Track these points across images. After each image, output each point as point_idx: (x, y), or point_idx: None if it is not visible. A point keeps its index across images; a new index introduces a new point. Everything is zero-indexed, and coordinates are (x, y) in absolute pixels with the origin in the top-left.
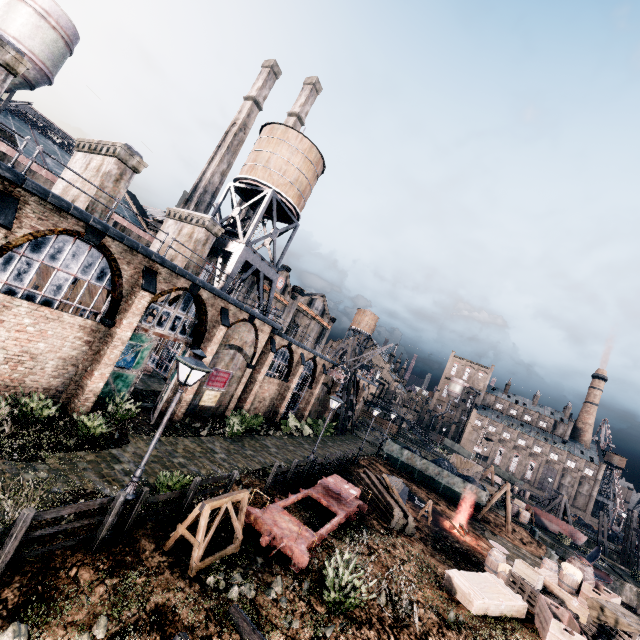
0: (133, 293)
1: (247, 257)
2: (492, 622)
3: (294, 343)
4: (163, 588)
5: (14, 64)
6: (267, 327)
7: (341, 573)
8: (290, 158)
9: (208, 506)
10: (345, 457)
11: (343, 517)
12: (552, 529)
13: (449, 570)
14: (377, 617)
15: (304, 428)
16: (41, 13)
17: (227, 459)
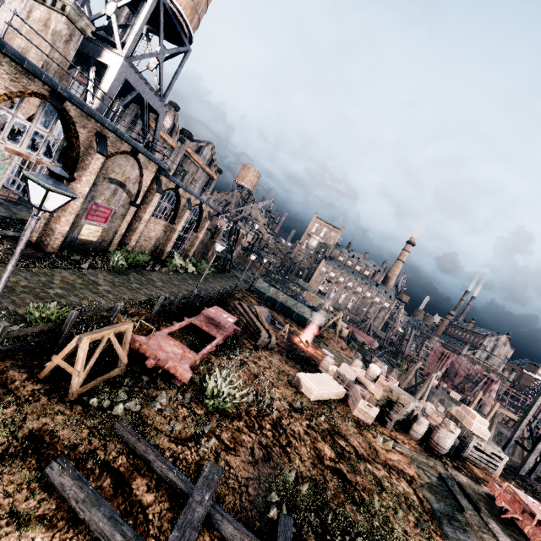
0: None
1: (127, 76)
2: (323, 404)
3: (181, 187)
4: (39, 414)
5: None
6: (153, 165)
7: (219, 385)
8: None
9: (86, 339)
10: (224, 292)
11: (221, 340)
12: (360, 340)
13: (299, 373)
14: (245, 411)
15: (188, 266)
16: None
17: (111, 291)
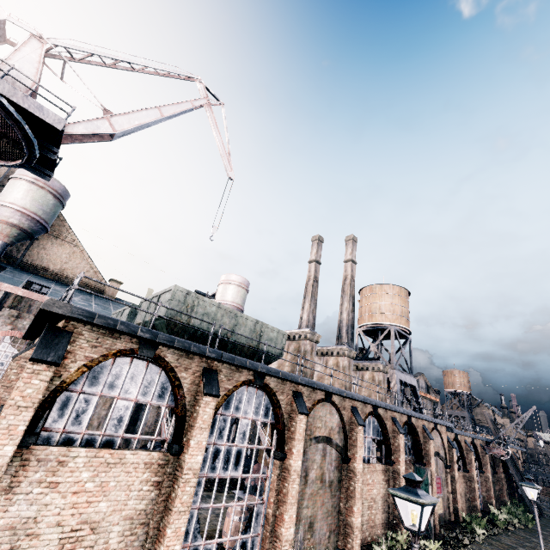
0: (394, 437)
1: (399, 377)
2: None
3: (461, 434)
4: None
5: (317, 339)
6: (443, 428)
7: None
8: (392, 301)
9: None
10: None
11: None
12: None
13: None
14: None
15: (511, 519)
16: (238, 285)
17: None
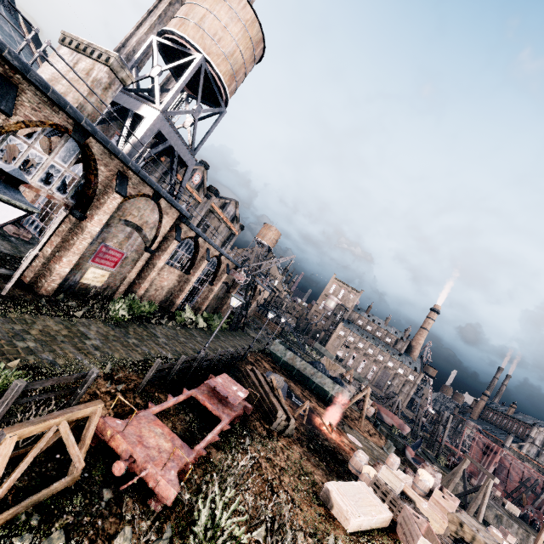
0: None
1: (161, 128)
2: (364, 539)
3: (201, 236)
4: None
5: None
6: (174, 211)
7: (217, 516)
8: (228, 24)
9: (11, 437)
10: (235, 354)
11: (227, 424)
12: (387, 421)
13: (328, 482)
14: None
15: (199, 321)
16: None
17: (101, 347)
